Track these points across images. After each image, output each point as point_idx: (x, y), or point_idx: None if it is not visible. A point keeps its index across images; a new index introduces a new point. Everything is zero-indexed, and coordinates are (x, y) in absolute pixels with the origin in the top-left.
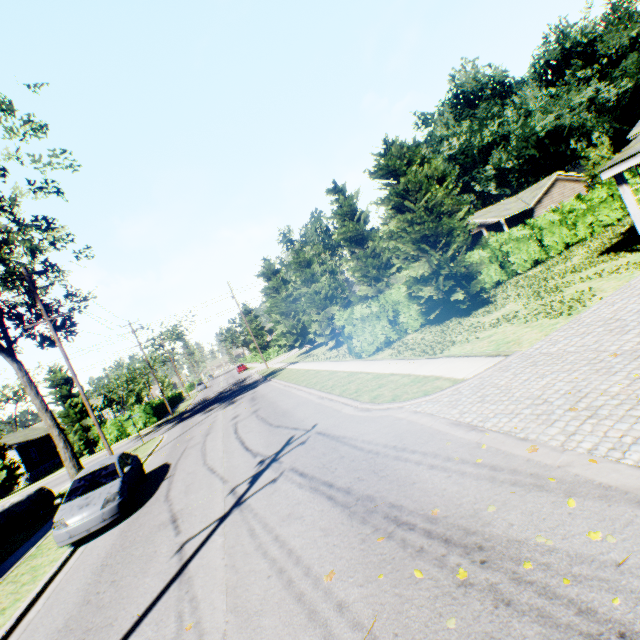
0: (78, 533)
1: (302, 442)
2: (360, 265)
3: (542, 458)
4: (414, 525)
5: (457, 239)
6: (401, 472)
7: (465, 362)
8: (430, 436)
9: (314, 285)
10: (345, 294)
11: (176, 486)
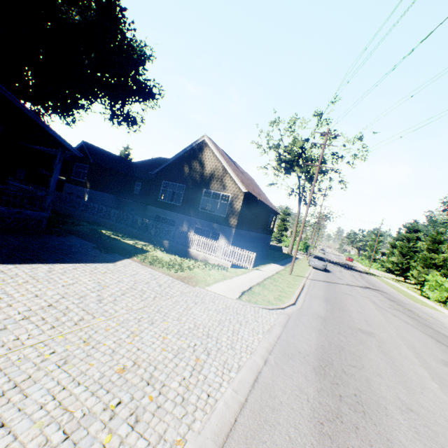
0: (315, 266)
1: (382, 292)
2: None
3: (436, 318)
4: (402, 306)
5: None
6: (406, 305)
7: None
8: (419, 309)
9: (432, 254)
10: None
11: (336, 275)
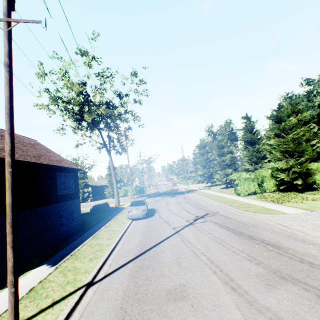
0: (134, 216)
1: (213, 215)
2: (248, 154)
3: (307, 237)
4: (257, 239)
5: (305, 155)
6: (254, 230)
7: (291, 208)
8: (268, 224)
9: (222, 157)
10: (234, 165)
11: (162, 215)
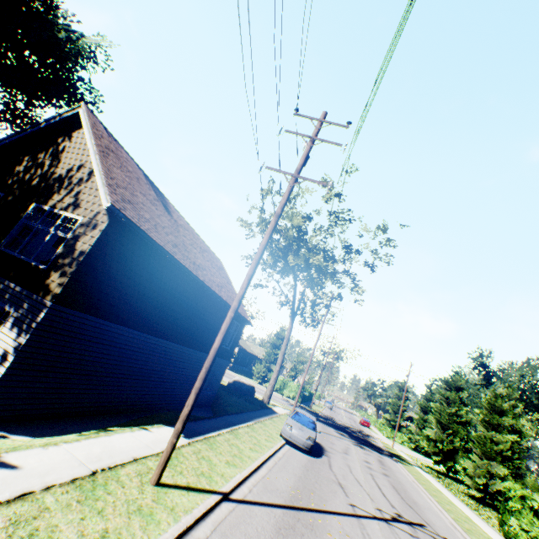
0: (292, 438)
1: (433, 536)
2: None
3: None
4: None
5: None
6: None
7: None
8: None
9: (493, 432)
10: (518, 463)
11: (334, 466)
